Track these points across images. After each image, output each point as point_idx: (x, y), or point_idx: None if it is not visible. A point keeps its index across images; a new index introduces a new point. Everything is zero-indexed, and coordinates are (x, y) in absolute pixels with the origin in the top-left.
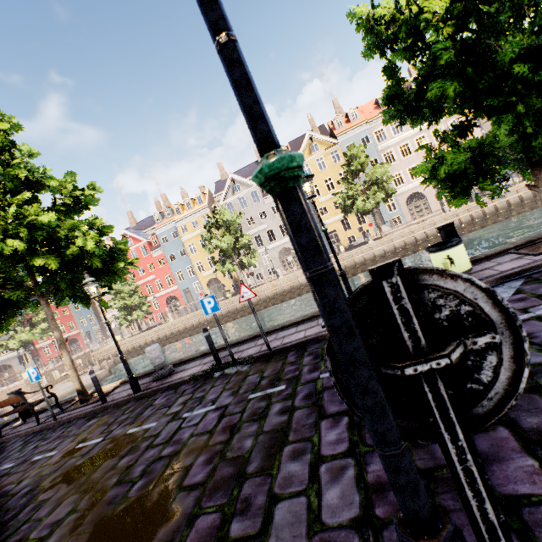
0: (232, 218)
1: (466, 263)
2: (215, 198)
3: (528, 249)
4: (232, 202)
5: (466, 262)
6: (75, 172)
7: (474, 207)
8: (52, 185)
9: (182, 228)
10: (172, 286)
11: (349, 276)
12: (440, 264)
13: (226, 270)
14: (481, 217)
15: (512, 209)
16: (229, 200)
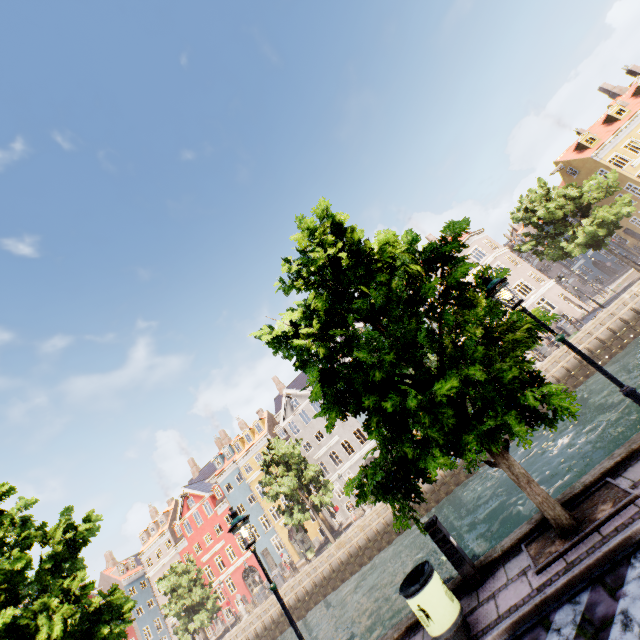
0: (288, 450)
1: (446, 613)
2: (276, 418)
3: (538, 544)
4: (293, 420)
5: (445, 611)
6: (72, 506)
7: (562, 356)
8: (43, 536)
9: (246, 466)
10: (246, 551)
11: (452, 488)
12: (418, 616)
13: (296, 521)
14: (577, 364)
15: (610, 345)
16: (290, 418)
